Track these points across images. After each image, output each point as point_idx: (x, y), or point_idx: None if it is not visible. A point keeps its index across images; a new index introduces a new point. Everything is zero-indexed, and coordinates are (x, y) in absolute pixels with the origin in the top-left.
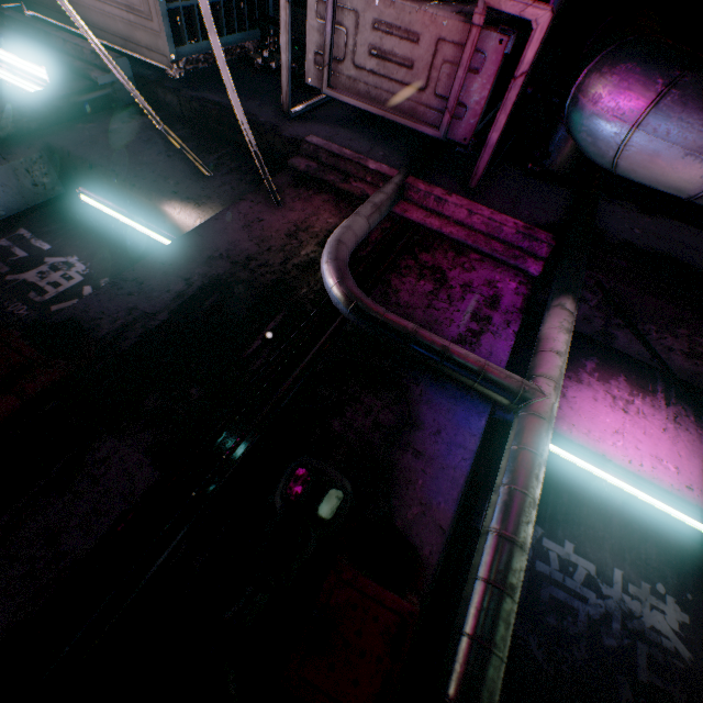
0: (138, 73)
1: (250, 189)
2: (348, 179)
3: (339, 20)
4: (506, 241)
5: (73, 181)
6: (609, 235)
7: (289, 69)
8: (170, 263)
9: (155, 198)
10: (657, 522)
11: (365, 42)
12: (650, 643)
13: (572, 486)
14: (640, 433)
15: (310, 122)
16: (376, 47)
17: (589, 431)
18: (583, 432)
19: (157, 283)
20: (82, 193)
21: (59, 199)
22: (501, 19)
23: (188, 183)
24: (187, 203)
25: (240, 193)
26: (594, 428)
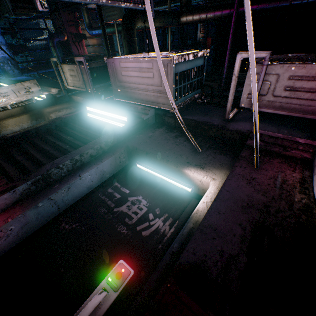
0: (156, 112)
1: (222, 157)
2: (286, 149)
3: (266, 79)
4: None
5: (133, 158)
6: None
7: (231, 102)
8: (222, 211)
9: (179, 166)
10: None
11: (281, 85)
12: None
13: None
14: None
15: (237, 121)
16: (289, 86)
17: None
18: None
19: (224, 228)
20: (138, 164)
21: (127, 166)
22: None
23: (191, 157)
24: (196, 168)
25: (218, 159)
26: None
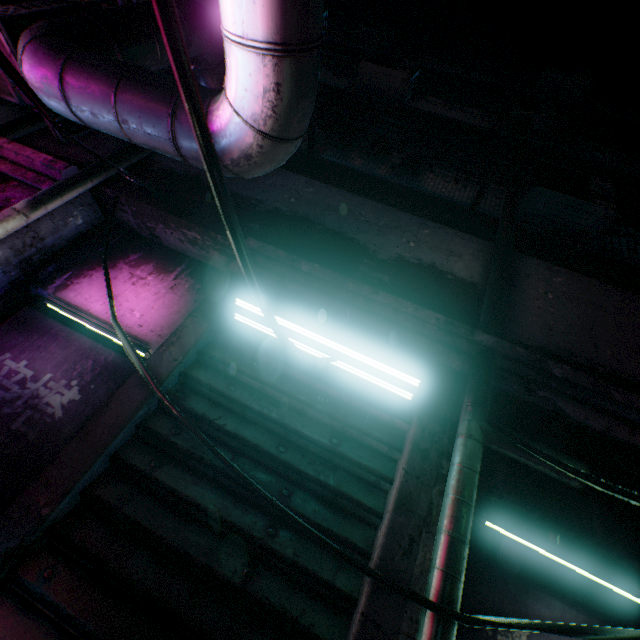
0: None
1: None
2: None
3: None
4: (40, 171)
5: None
6: (158, 165)
7: None
8: None
9: None
10: (109, 348)
11: None
12: (38, 410)
13: (60, 331)
14: (134, 296)
15: None
16: None
17: (92, 297)
18: (86, 297)
19: None
20: None
21: None
22: (9, 16)
23: None
24: None
25: None
26: (98, 295)
